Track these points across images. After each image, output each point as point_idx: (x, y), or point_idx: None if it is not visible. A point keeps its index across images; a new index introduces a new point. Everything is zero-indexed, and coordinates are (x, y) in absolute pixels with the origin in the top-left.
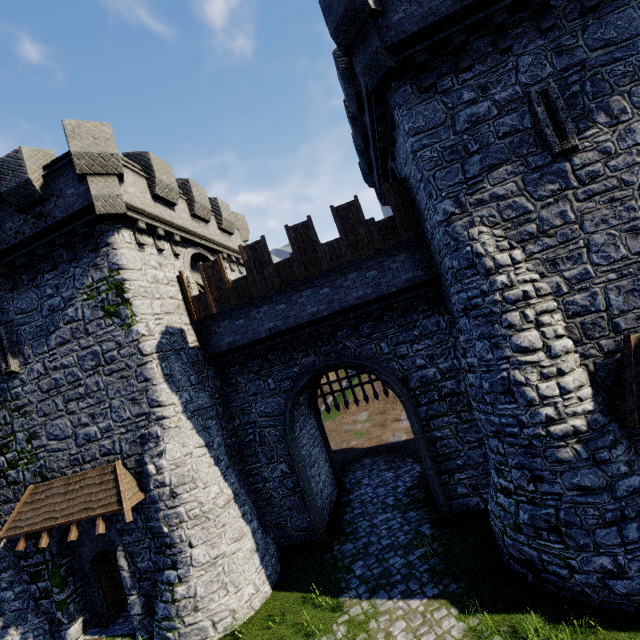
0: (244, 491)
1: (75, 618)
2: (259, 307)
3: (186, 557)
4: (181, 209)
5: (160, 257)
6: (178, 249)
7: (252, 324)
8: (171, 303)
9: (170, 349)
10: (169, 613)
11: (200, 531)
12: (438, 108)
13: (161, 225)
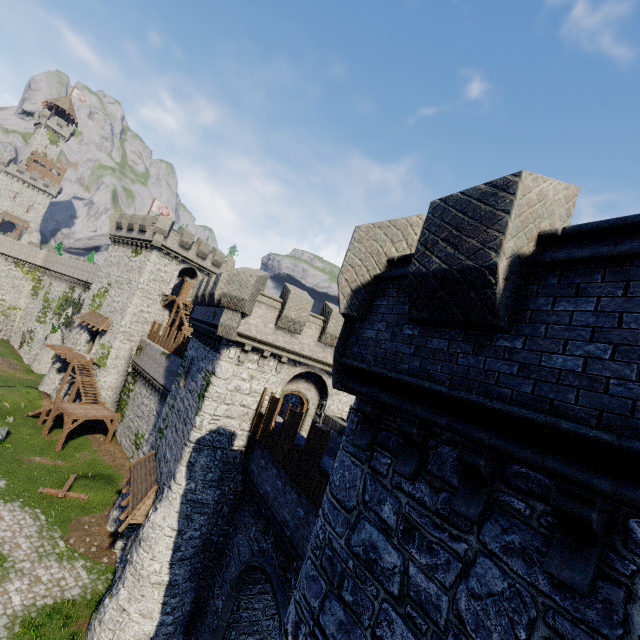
0: (193, 585)
1: (124, 538)
2: (273, 465)
3: (119, 586)
4: (308, 335)
5: (257, 371)
6: (282, 367)
7: (265, 473)
8: (239, 410)
9: (209, 444)
10: (101, 603)
11: (132, 582)
12: (357, 483)
13: (270, 349)
